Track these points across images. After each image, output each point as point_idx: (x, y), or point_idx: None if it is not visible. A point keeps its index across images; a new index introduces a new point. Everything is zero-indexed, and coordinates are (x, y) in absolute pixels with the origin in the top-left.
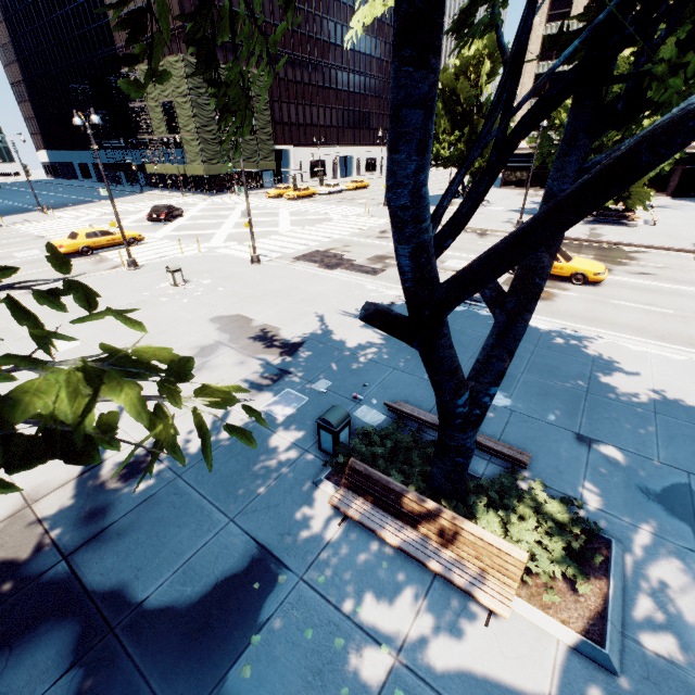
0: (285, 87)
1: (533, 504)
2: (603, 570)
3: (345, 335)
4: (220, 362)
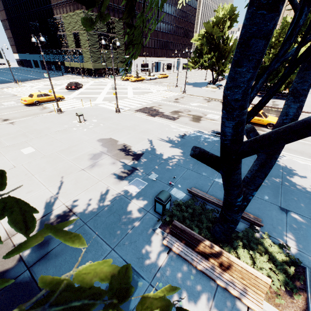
0: None
1: (265, 247)
2: (303, 284)
3: (163, 150)
4: (103, 162)
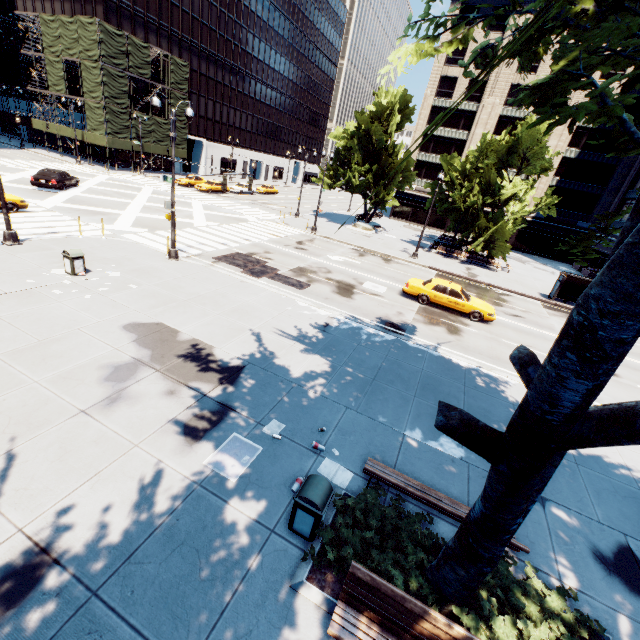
0: (205, 83)
1: (537, 600)
2: None
3: (288, 360)
4: (143, 390)
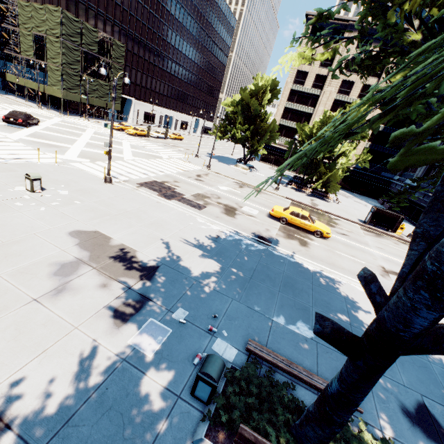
0: (136, 59)
1: None
2: None
3: (190, 262)
4: (82, 283)
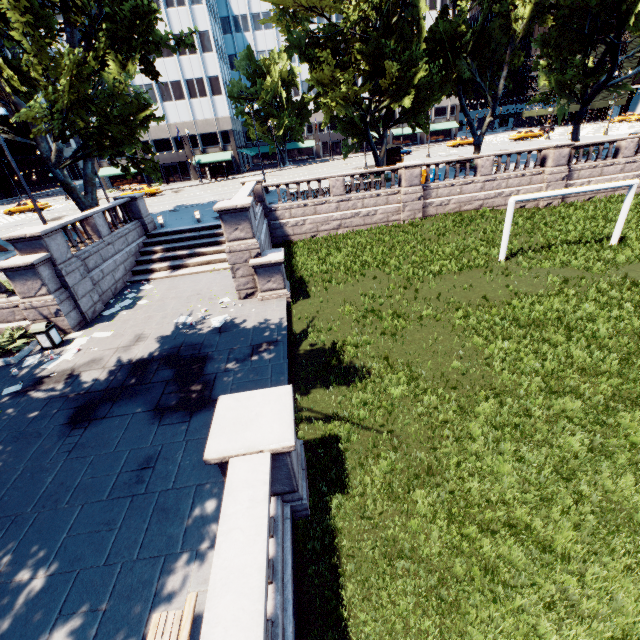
0: None
1: None
2: None
3: None
4: None
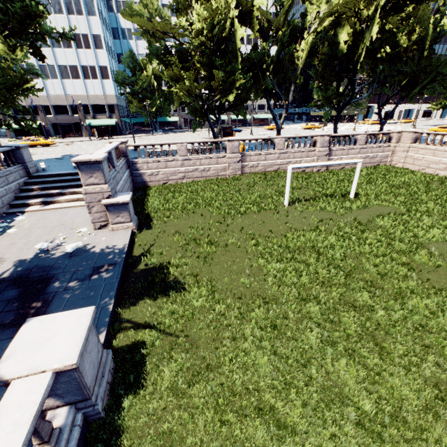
0: None
1: None
2: None
3: None
4: None
